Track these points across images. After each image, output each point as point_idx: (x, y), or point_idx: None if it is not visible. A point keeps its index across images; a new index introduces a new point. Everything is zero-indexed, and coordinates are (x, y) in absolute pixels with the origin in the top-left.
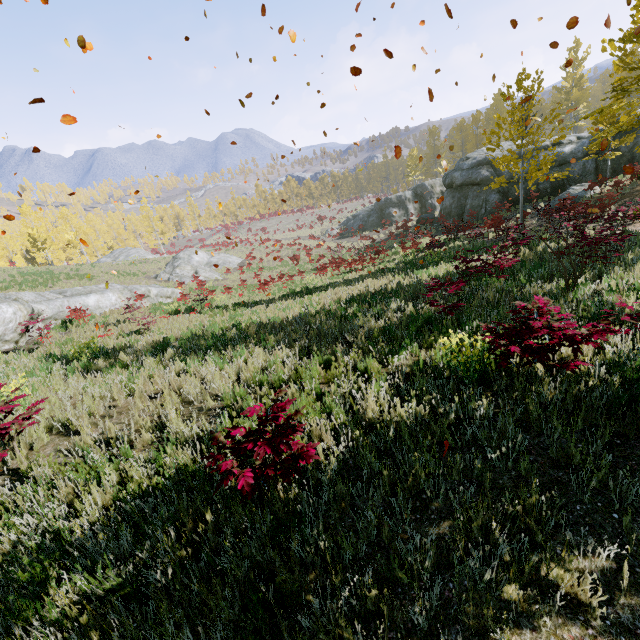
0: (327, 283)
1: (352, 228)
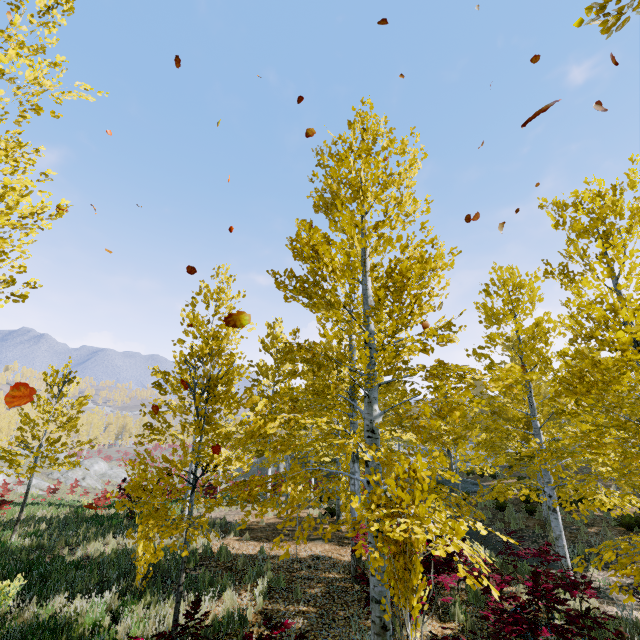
0: None
1: None
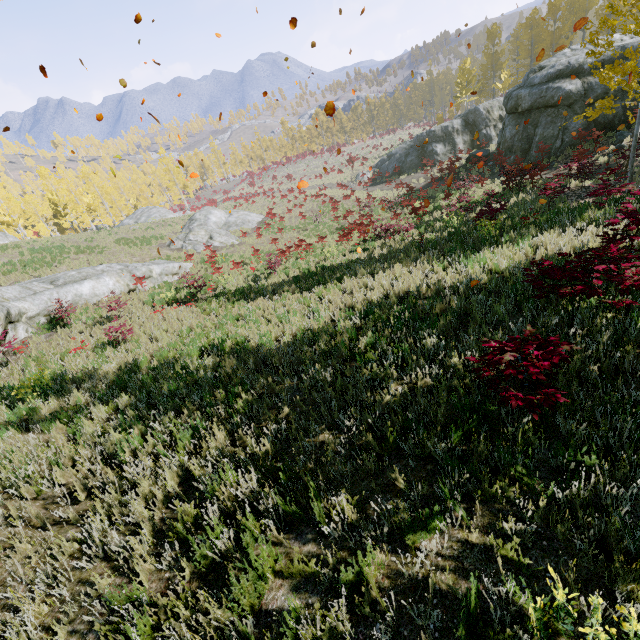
0: (348, 259)
1: (386, 172)
